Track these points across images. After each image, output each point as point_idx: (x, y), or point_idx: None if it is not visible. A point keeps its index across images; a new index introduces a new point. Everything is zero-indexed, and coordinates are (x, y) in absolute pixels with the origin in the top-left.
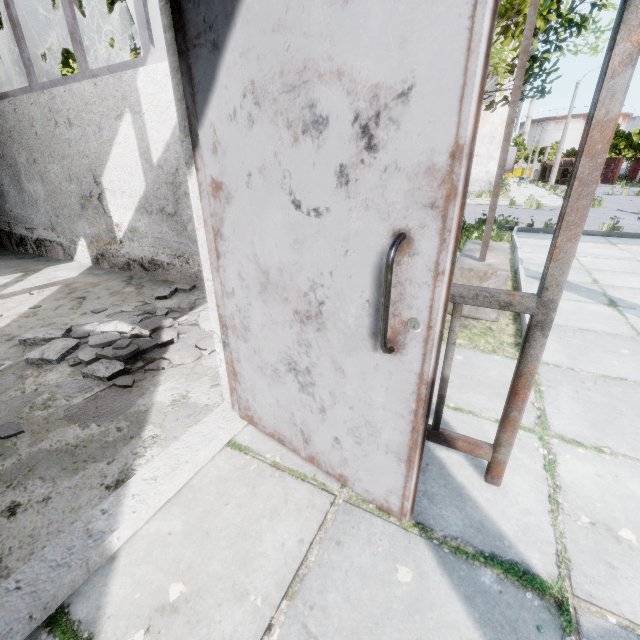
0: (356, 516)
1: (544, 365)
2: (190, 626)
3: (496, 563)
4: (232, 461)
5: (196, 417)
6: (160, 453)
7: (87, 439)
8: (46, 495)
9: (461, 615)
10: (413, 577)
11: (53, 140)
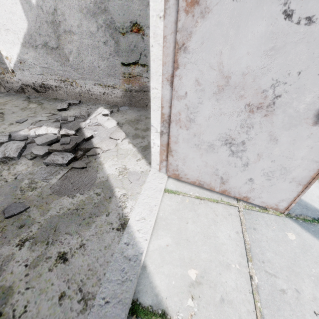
0: (253, 214)
1: None
2: (213, 289)
3: None
4: (173, 200)
5: (141, 179)
6: (135, 203)
7: (80, 204)
8: (80, 243)
9: None
10: (295, 236)
11: None
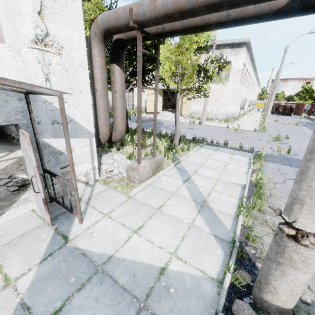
0: (45, 226)
1: (132, 198)
2: (1, 238)
3: (63, 236)
4: (29, 213)
5: (27, 203)
6: (13, 209)
7: (0, 205)
8: None
9: (48, 241)
10: (45, 236)
11: None
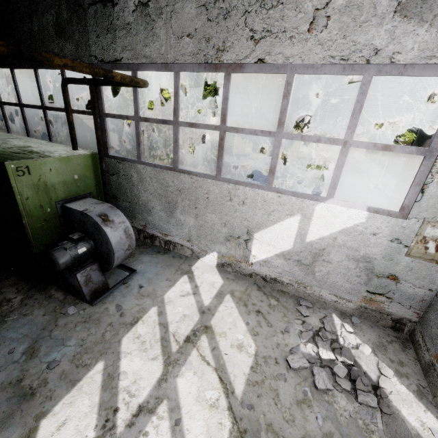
0: None
1: None
2: None
3: None
4: None
5: None
6: None
7: None
8: None
9: None
10: None
11: (221, 205)
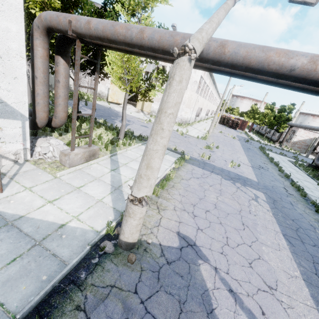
0: None
1: (58, 178)
2: None
3: None
4: None
5: None
6: None
7: None
8: None
9: None
10: None
11: None
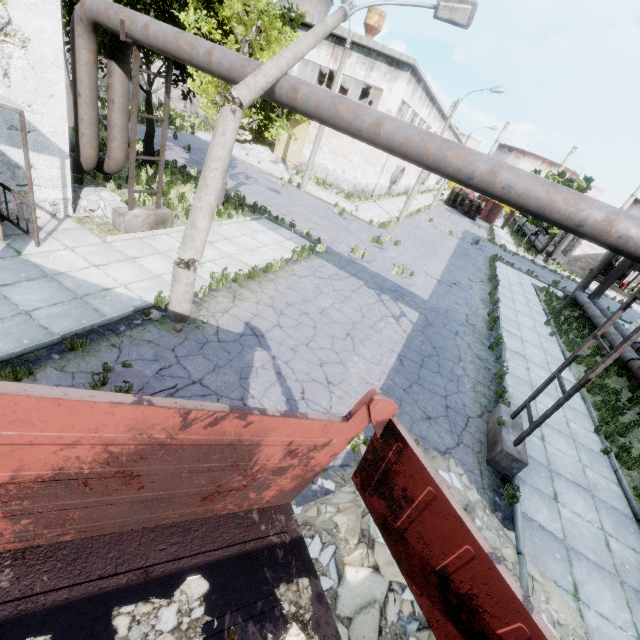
0: None
1: (108, 244)
2: None
3: (16, 250)
4: None
5: None
6: None
7: None
8: None
9: None
10: None
11: None
